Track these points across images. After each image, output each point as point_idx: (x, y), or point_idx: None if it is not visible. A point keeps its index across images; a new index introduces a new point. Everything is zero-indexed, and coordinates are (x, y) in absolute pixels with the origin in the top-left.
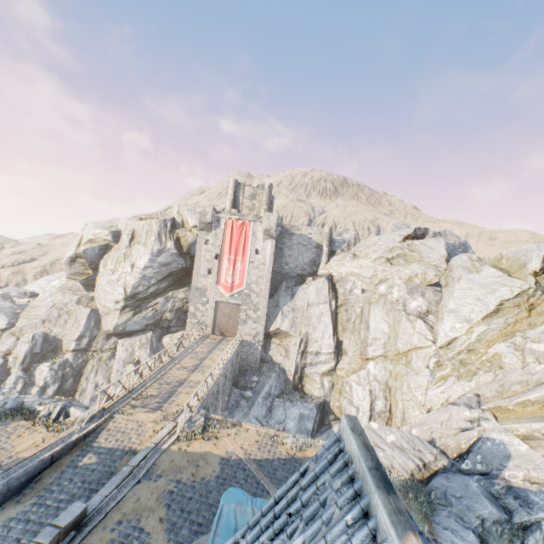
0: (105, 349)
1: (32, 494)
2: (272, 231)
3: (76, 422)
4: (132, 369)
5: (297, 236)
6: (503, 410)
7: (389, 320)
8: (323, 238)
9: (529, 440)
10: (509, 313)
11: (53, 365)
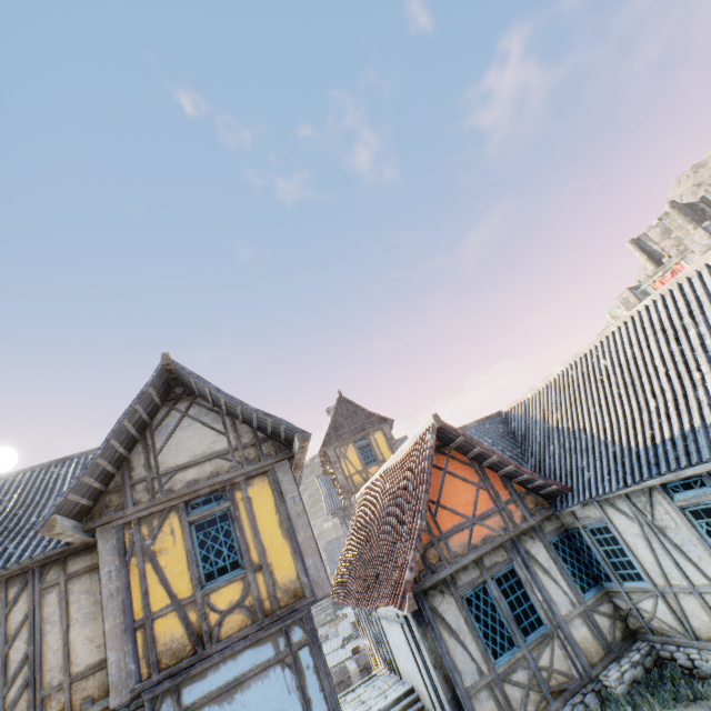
0: None
1: None
2: None
3: None
4: None
5: None
6: None
7: None
8: None
9: None
10: None
11: None
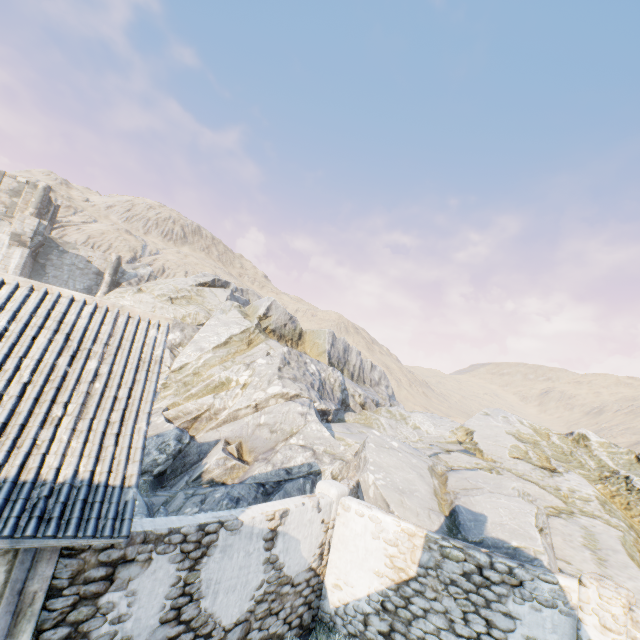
0: None
1: None
2: (26, 238)
3: None
4: None
5: (71, 256)
6: (177, 406)
7: None
8: (108, 265)
9: (177, 420)
10: (235, 345)
11: None
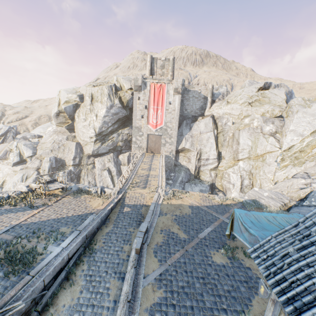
0: (89, 164)
1: (110, 223)
2: (179, 89)
3: (112, 194)
4: (106, 173)
5: (192, 92)
6: None
7: (252, 138)
8: (208, 92)
9: None
10: None
11: (64, 173)
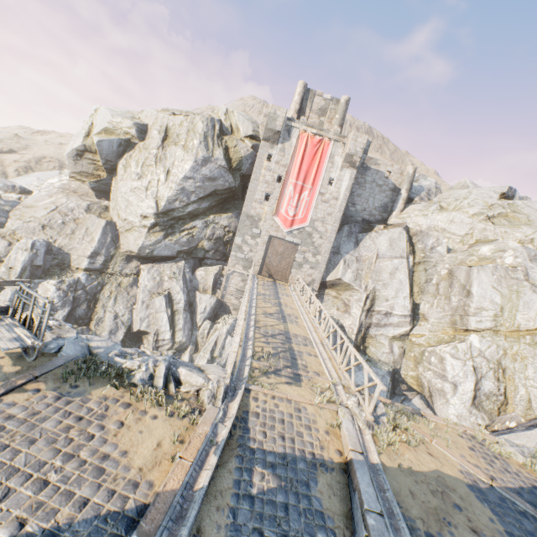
0: (125, 274)
1: None
2: (356, 158)
3: (206, 398)
4: (161, 302)
5: (372, 172)
6: None
7: (502, 289)
8: (403, 180)
9: None
10: None
11: (61, 284)
